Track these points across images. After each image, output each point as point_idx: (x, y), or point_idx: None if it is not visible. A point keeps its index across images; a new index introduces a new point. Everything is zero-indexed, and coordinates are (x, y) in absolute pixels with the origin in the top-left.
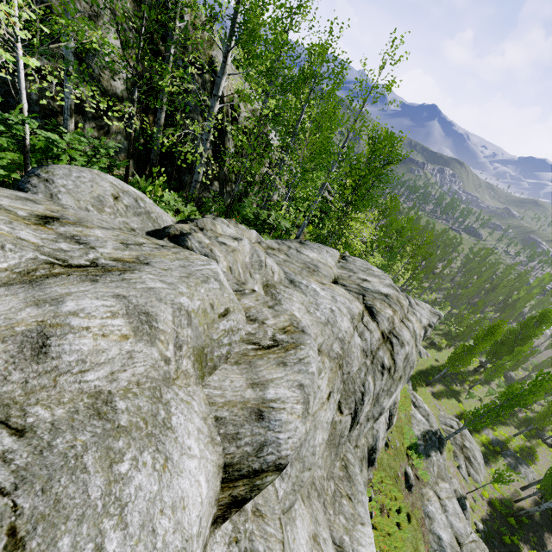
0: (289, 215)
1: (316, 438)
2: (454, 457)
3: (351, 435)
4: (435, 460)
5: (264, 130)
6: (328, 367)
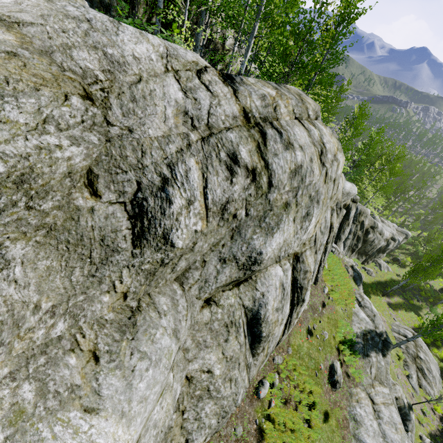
0: None
1: None
2: (405, 366)
3: (185, 275)
4: (374, 361)
5: None
6: None
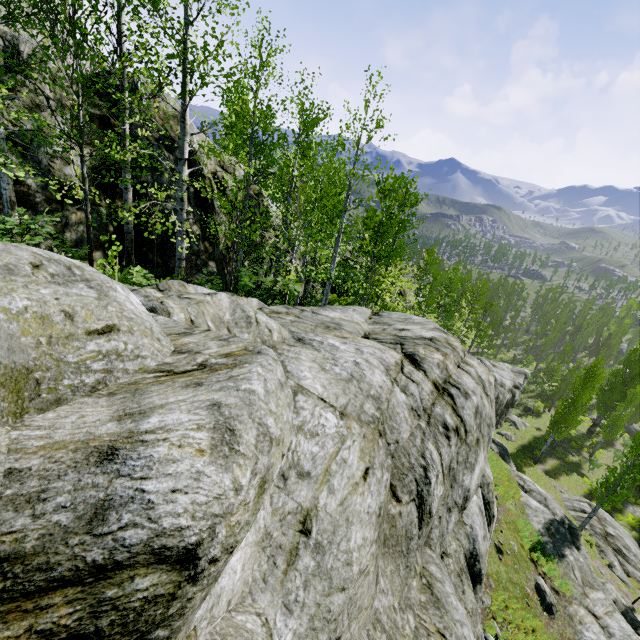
0: (316, 292)
1: (350, 538)
2: (600, 553)
3: (430, 536)
4: (572, 560)
5: (260, 201)
6: (357, 434)
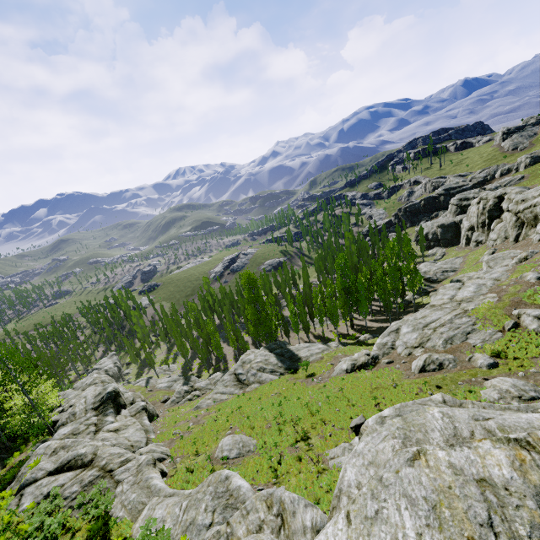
0: None
1: None
2: (165, 374)
3: None
4: (153, 381)
5: None
6: None
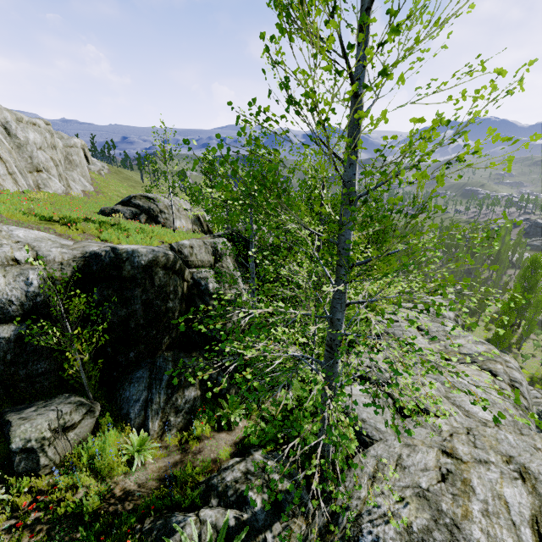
0: None
1: None
2: None
3: None
4: None
5: None
6: None
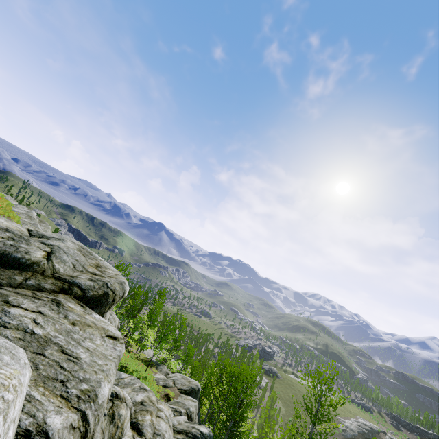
0: None
1: None
2: None
3: None
4: None
5: None
6: None
